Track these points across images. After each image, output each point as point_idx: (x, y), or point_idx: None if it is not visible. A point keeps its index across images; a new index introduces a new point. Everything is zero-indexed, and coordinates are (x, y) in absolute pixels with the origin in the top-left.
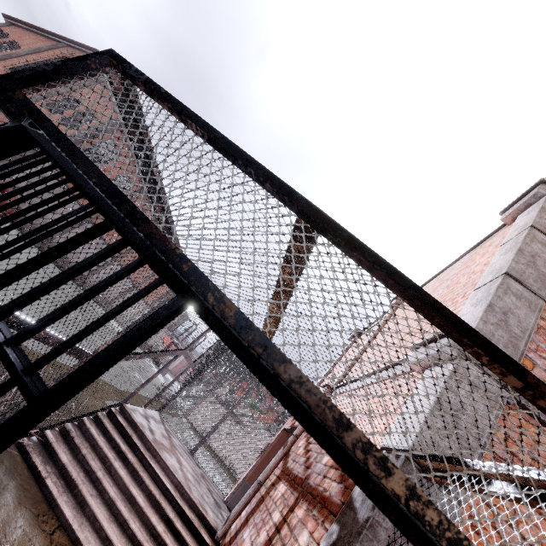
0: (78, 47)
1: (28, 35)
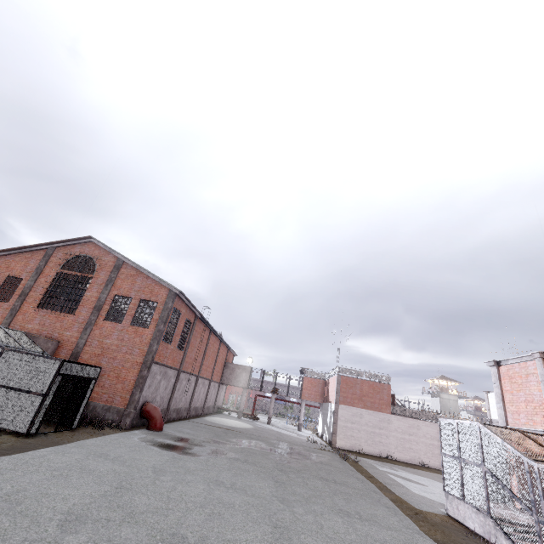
0: (68, 243)
1: (12, 260)
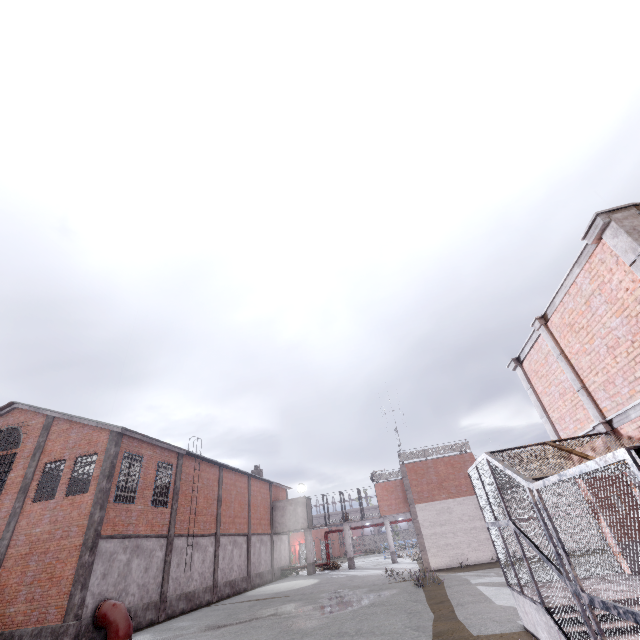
0: None
1: None
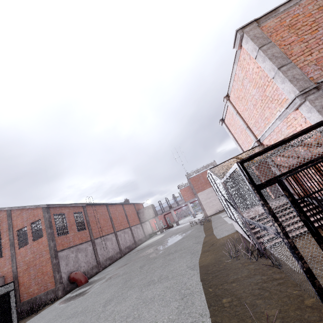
0: None
1: None
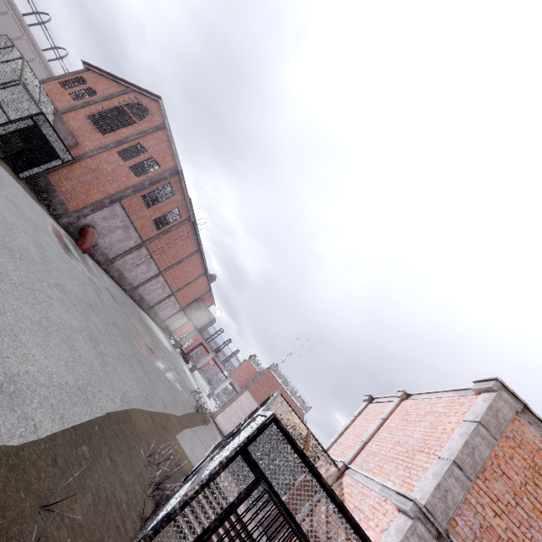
0: (144, 92)
1: (102, 80)
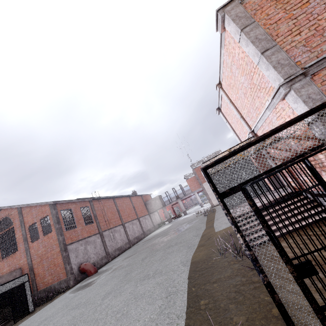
0: None
1: None
